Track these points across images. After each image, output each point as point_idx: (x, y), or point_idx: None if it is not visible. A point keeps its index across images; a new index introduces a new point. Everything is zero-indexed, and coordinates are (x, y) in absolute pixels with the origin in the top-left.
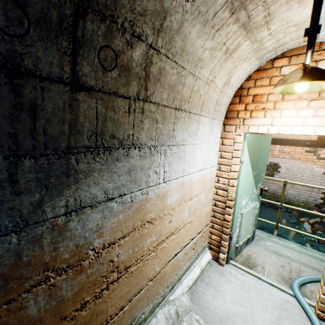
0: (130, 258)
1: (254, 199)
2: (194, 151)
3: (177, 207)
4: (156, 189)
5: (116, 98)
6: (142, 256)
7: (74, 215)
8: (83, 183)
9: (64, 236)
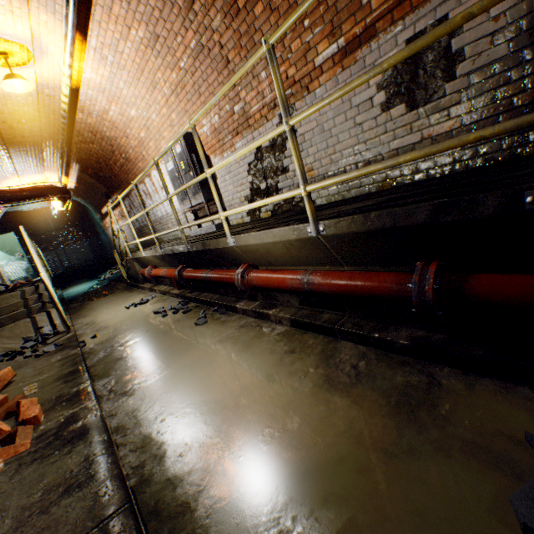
0: None
1: (18, 260)
2: None
3: None
4: None
5: None
6: None
7: None
8: None
9: None
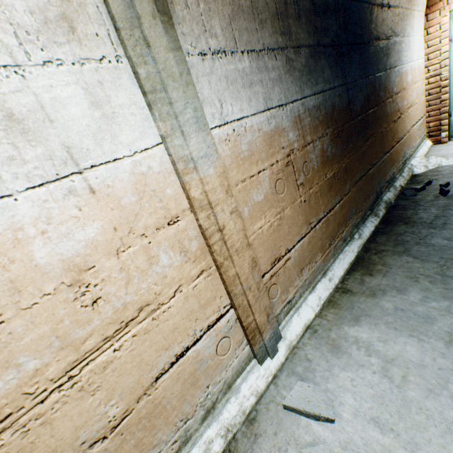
0: (401, 109)
1: None
2: (413, 43)
3: (410, 87)
4: (403, 68)
5: (393, 10)
6: (403, 112)
7: (390, 71)
8: (390, 56)
9: (389, 81)
